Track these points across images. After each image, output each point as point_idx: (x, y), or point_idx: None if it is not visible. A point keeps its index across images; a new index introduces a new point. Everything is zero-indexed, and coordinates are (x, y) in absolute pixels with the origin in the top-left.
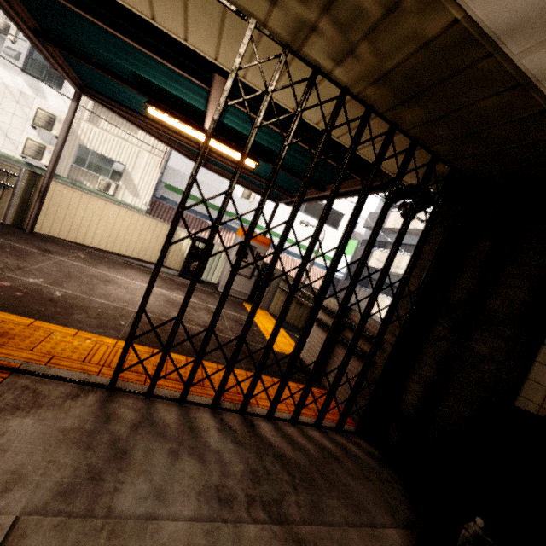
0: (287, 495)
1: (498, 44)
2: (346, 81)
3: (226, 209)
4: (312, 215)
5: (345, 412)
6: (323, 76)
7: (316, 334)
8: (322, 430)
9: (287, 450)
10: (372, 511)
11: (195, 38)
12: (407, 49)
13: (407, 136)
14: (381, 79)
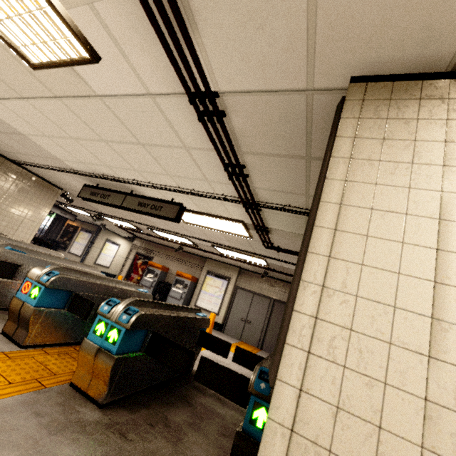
0: None
1: None
2: None
3: None
4: None
5: None
6: None
7: None
8: None
9: None
10: None
11: None
12: None
13: None
14: None
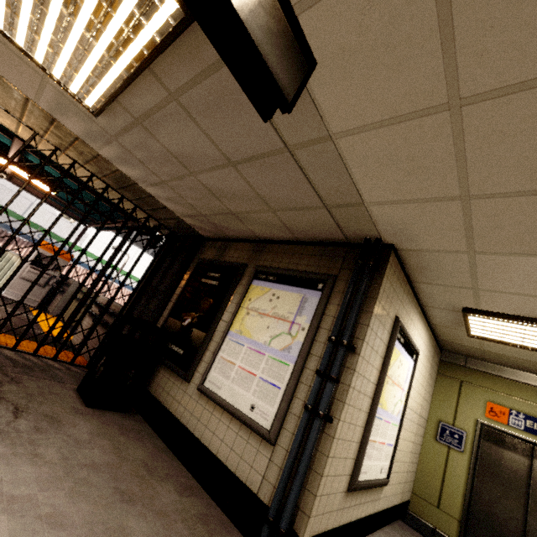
0: (7, 367)
1: (135, 182)
2: (92, 171)
3: (39, 224)
4: (140, 246)
5: (78, 351)
6: (80, 165)
7: (86, 322)
8: (58, 362)
9: (19, 360)
10: (67, 381)
11: (1, 120)
12: (109, 171)
13: (131, 203)
14: (106, 177)
